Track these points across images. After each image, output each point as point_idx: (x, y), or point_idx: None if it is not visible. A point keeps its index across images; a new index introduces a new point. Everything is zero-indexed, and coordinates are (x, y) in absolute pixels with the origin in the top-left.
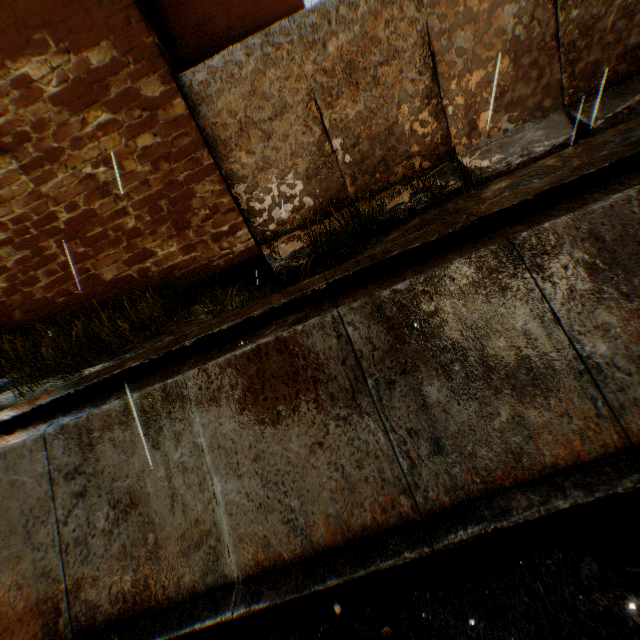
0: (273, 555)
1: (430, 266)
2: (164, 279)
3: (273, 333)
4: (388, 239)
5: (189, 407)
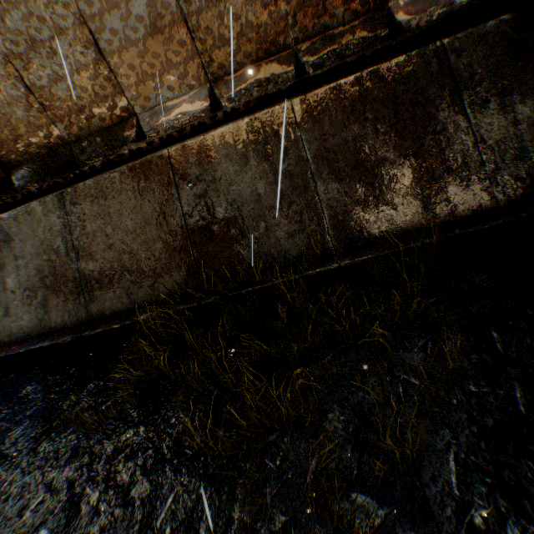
0: None
1: (29, 204)
2: None
3: None
4: None
5: None
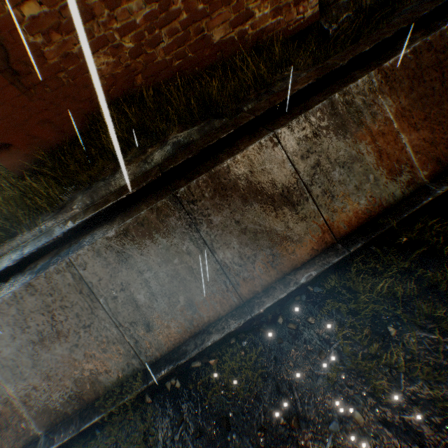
0: (442, 166)
1: None
2: (254, 44)
3: (416, 42)
4: (413, 2)
5: (376, 96)
